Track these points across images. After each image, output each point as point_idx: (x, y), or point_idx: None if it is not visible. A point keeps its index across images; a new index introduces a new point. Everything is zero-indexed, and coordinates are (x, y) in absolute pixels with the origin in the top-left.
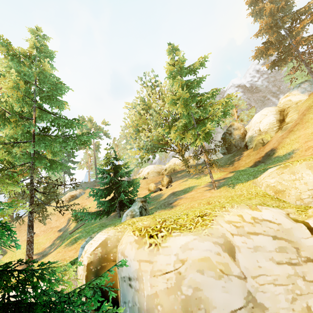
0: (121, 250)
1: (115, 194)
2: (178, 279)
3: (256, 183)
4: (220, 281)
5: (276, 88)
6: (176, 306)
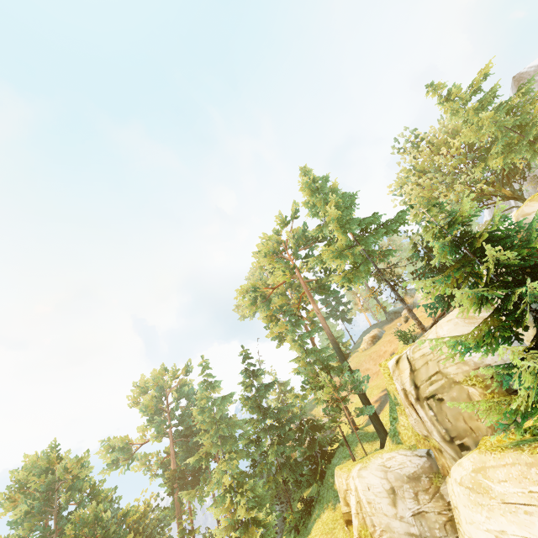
0: (520, 216)
1: None
2: None
3: None
4: None
5: None
6: None
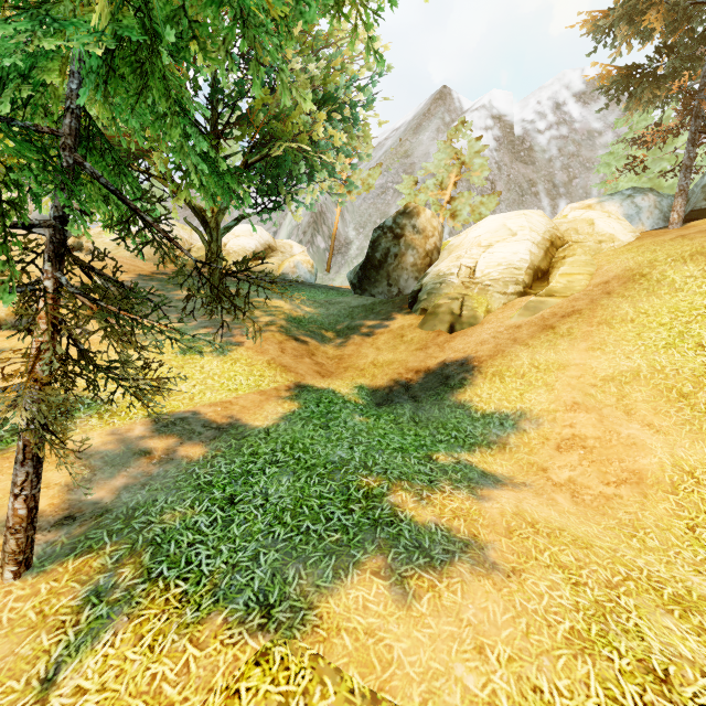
0: None
1: None
2: None
3: None
4: None
5: (565, 178)
6: None
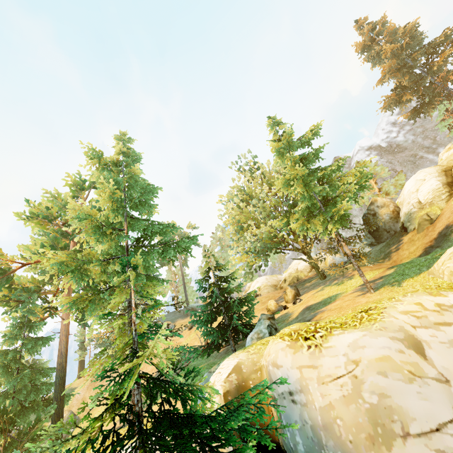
0: (271, 361)
1: (223, 318)
2: (355, 383)
3: (433, 273)
4: (412, 385)
5: (430, 141)
6: (361, 418)
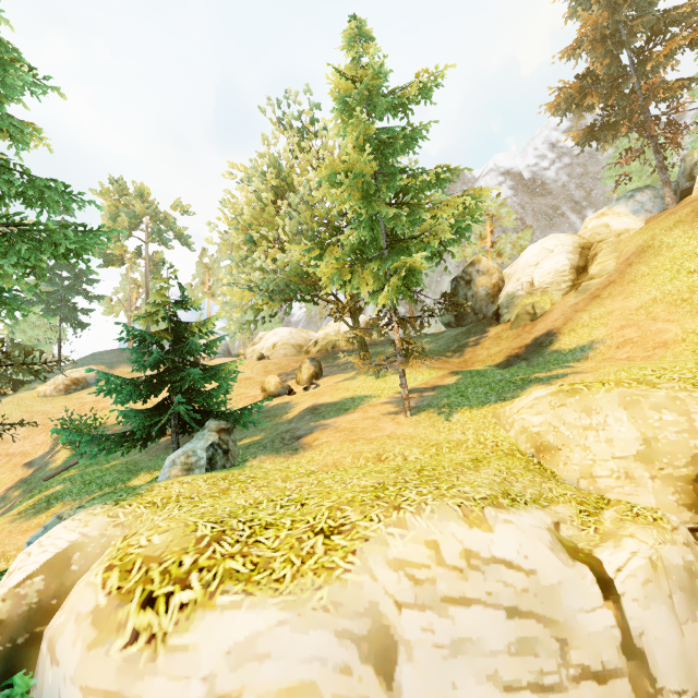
0: (50, 633)
1: (170, 394)
2: None
3: (500, 418)
4: None
5: (583, 193)
6: None
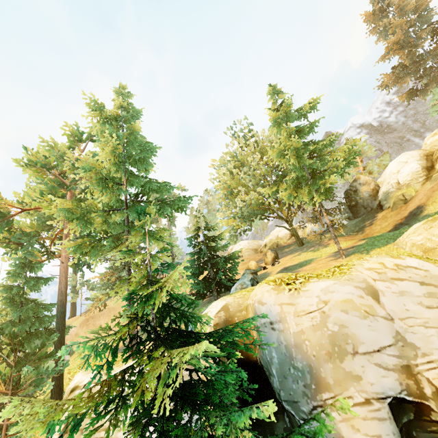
0: (257, 300)
1: (209, 272)
2: (322, 317)
3: (398, 244)
4: (365, 320)
5: (419, 124)
6: (324, 340)
